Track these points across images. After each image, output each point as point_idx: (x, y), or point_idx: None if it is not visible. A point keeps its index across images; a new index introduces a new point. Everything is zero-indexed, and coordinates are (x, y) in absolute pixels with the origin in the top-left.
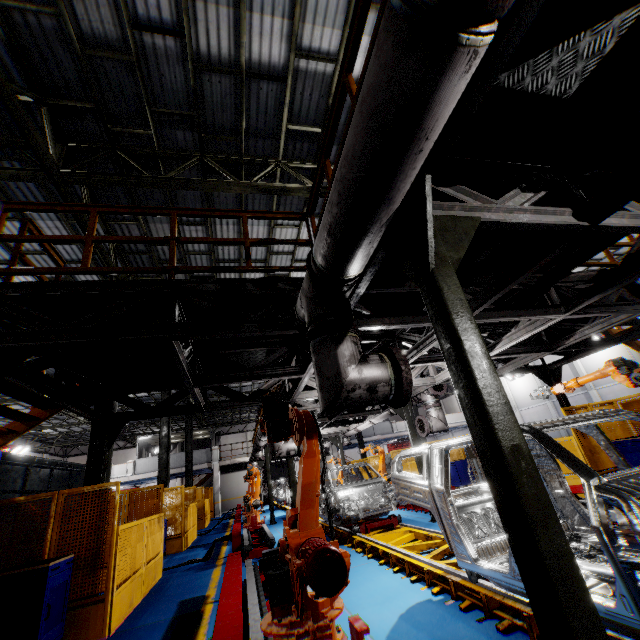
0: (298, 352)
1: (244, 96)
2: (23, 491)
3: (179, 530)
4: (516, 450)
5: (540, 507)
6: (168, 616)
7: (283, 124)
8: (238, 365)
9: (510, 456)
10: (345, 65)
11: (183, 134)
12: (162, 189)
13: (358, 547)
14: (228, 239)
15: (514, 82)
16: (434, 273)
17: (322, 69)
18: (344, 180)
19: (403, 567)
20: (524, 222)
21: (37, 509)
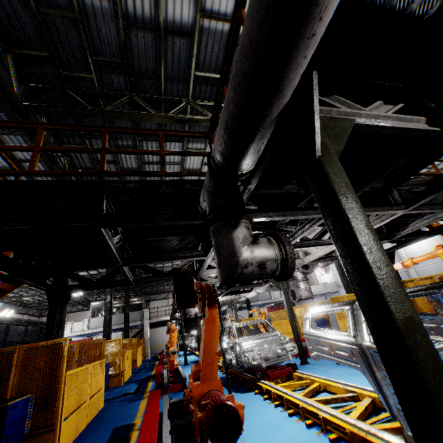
0: (203, 240)
1: (162, 48)
2: (5, 342)
3: (118, 370)
4: (409, 322)
5: (439, 381)
6: (103, 441)
7: (192, 71)
8: (157, 249)
9: (404, 329)
10: (239, 2)
11: (117, 78)
12: (103, 121)
13: (247, 384)
14: (147, 151)
15: (385, 1)
16: (320, 159)
17: (221, 28)
18: (239, 74)
19: (282, 402)
20: (389, 125)
21: (3, 359)
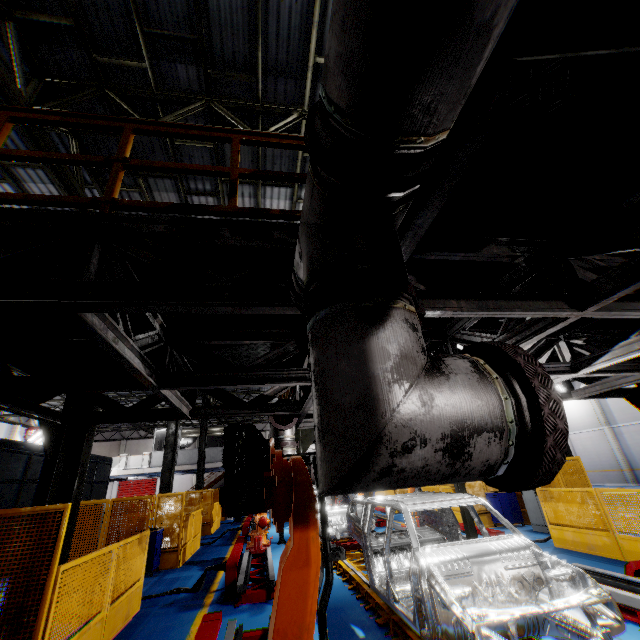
0: None
1: (260, 11)
2: (23, 481)
3: (176, 543)
4: None
5: None
6: None
7: (310, 56)
8: (225, 362)
9: None
10: None
11: (185, 69)
12: (165, 147)
13: (379, 612)
14: (205, 167)
15: None
16: None
17: None
18: None
19: None
20: None
21: None
